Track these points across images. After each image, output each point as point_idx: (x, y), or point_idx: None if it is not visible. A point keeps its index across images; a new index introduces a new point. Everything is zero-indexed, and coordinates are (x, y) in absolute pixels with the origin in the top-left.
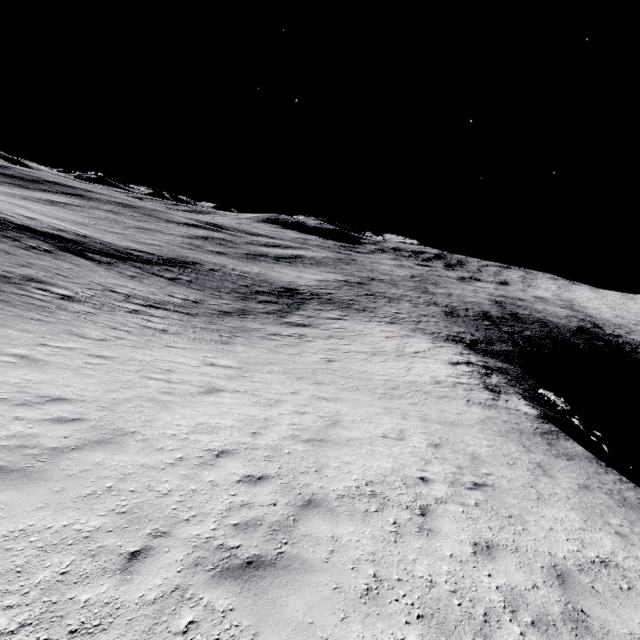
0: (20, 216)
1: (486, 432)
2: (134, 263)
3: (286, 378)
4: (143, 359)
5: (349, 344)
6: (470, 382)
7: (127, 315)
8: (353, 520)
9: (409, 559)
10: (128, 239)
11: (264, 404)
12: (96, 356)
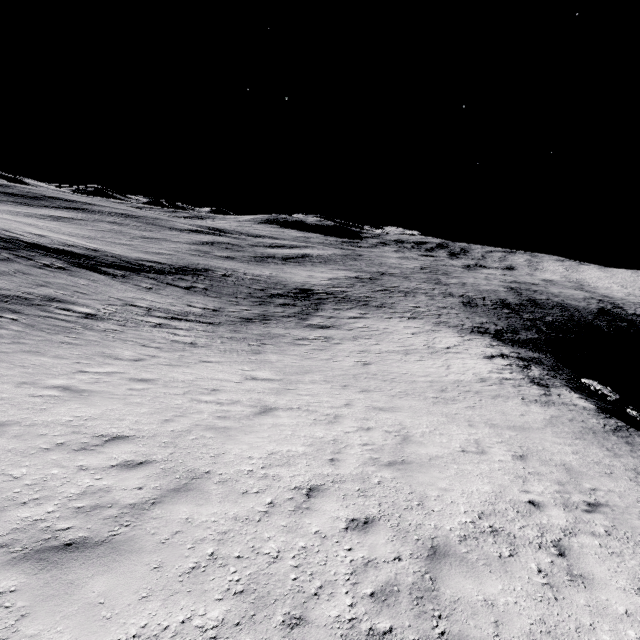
0: (29, 234)
1: (561, 435)
2: (148, 274)
3: (331, 388)
4: (184, 379)
5: (378, 344)
6: (514, 377)
7: (152, 330)
8: (494, 572)
9: (585, 625)
10: (137, 250)
11: (324, 422)
12: (137, 380)
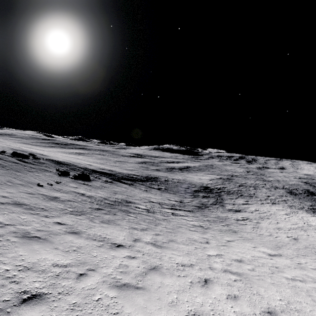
0: (86, 164)
1: None
2: (138, 182)
3: (314, 261)
4: (250, 258)
5: (278, 222)
6: None
7: (176, 217)
8: None
9: None
10: (123, 168)
11: None
12: (237, 261)
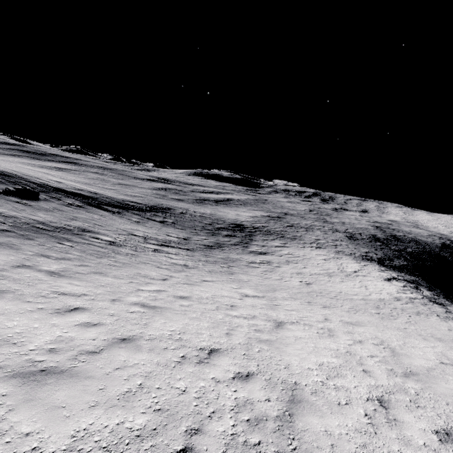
0: (52, 181)
1: None
2: (133, 211)
3: (301, 304)
4: (206, 296)
5: (305, 267)
6: (416, 296)
7: (155, 254)
8: None
9: None
10: (120, 193)
11: (326, 335)
12: (179, 297)
